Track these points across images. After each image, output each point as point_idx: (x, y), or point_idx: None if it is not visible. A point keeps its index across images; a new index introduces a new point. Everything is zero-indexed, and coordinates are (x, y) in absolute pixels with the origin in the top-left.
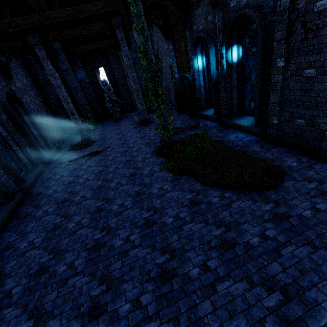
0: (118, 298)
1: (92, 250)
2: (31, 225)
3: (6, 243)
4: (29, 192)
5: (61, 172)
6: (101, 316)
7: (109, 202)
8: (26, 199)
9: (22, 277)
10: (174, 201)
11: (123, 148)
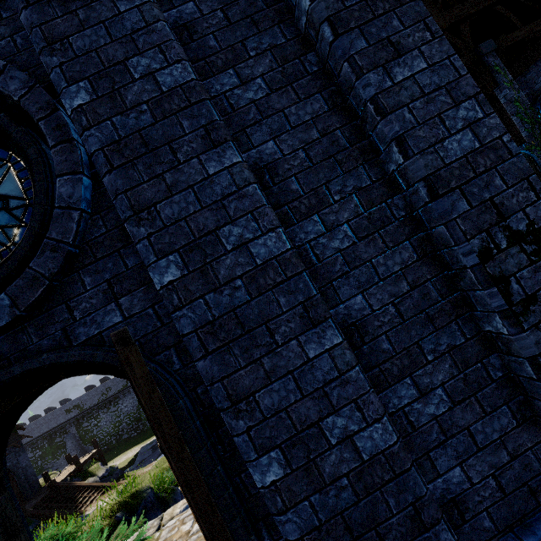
0: None
1: None
2: None
3: None
4: None
5: None
6: None
7: None
8: None
9: None
10: None
11: None
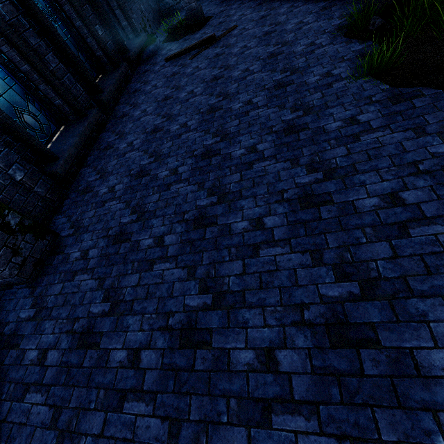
0: (232, 332)
1: (193, 224)
2: (113, 163)
3: (86, 184)
4: (112, 112)
5: (153, 81)
6: (200, 348)
7: (228, 139)
8: (108, 121)
9: (100, 236)
10: (388, 155)
11: (263, 27)
